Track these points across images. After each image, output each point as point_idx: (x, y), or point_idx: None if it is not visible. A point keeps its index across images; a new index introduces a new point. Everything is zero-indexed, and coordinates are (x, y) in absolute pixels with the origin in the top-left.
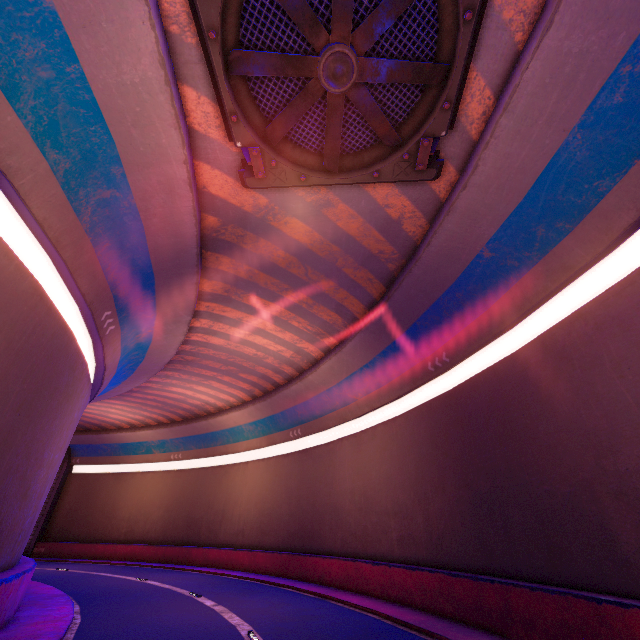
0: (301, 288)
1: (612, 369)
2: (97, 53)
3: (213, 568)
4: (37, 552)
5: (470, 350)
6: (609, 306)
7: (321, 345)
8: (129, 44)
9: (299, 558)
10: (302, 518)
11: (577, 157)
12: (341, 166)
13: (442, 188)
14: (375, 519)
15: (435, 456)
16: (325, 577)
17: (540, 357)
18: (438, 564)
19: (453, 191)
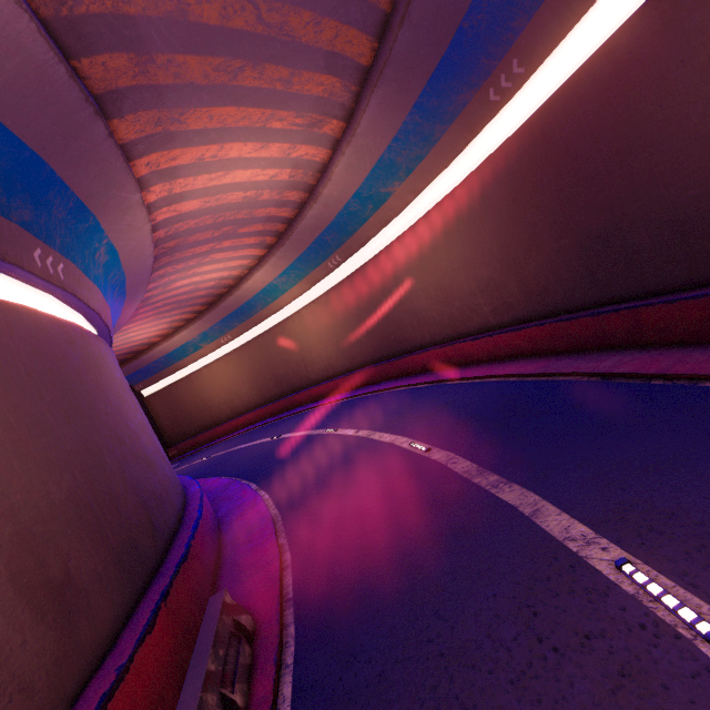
0: (262, 54)
1: None
2: None
3: (321, 400)
4: (173, 455)
5: (562, 34)
6: None
7: (323, 140)
8: None
9: (395, 363)
10: (381, 333)
11: None
12: None
13: None
14: (460, 304)
15: (520, 215)
16: (427, 366)
17: None
18: (543, 316)
19: None
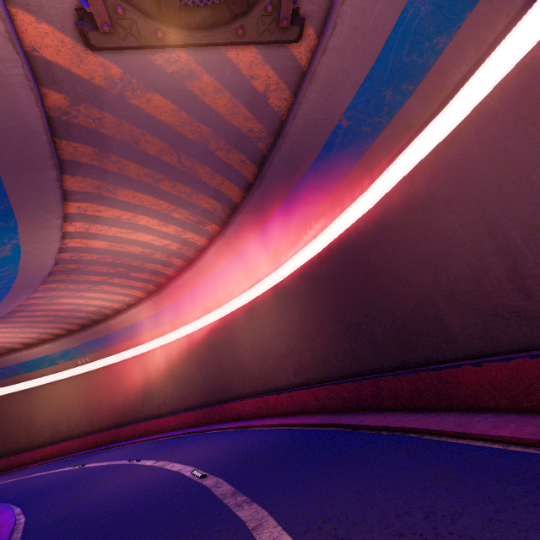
0: (177, 177)
1: (445, 207)
2: None
3: (144, 437)
4: None
5: (334, 215)
6: (442, 156)
7: (205, 233)
8: None
9: (217, 408)
10: (214, 379)
11: (421, 13)
12: (201, 21)
13: (303, 54)
14: (273, 363)
15: (314, 305)
16: (241, 414)
17: (390, 209)
18: (325, 380)
19: (313, 57)
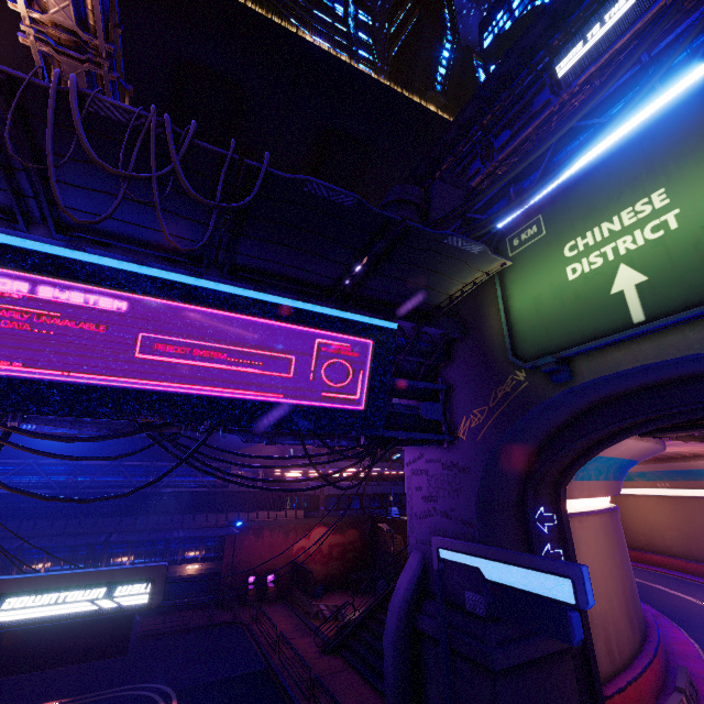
0: None
1: None
2: (610, 452)
3: None
4: None
5: None
6: None
7: None
8: (623, 445)
9: None
10: None
11: None
12: None
13: None
14: None
15: None
16: None
17: None
18: None
19: None
